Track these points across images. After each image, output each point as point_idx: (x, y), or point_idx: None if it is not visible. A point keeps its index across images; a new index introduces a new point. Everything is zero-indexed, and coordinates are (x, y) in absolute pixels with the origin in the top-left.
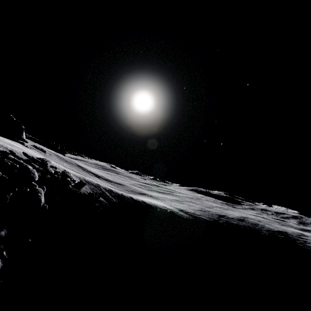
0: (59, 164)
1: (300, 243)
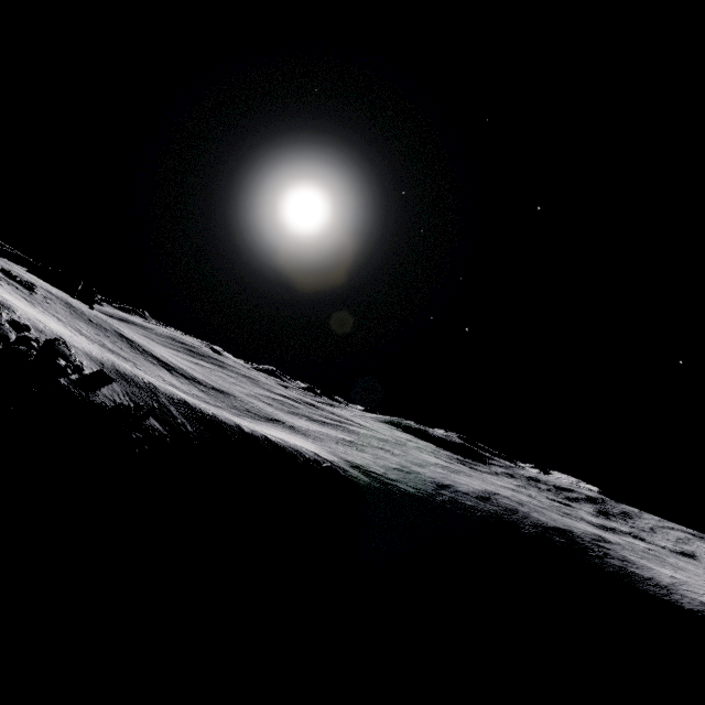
0: (65, 326)
1: (595, 556)
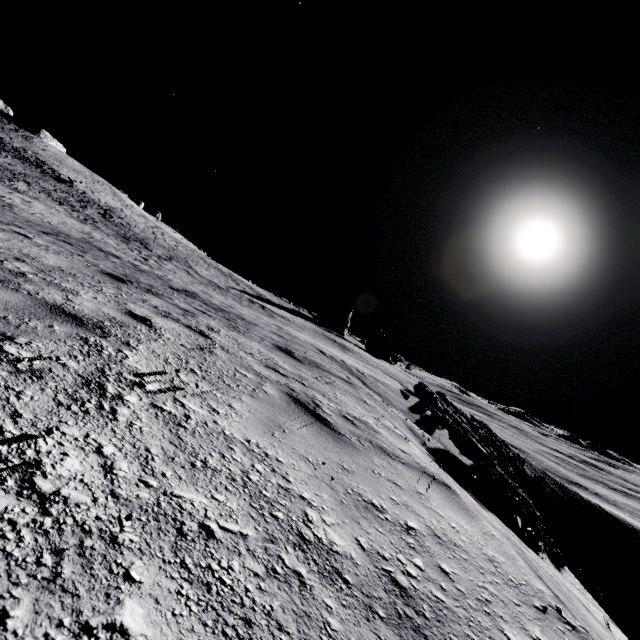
0: None
1: None
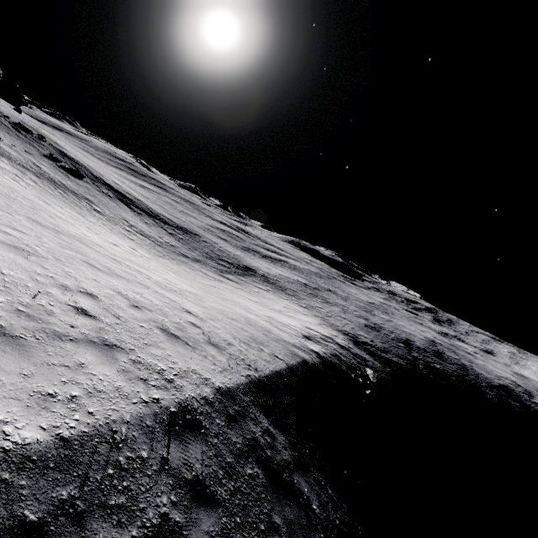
0: None
1: None
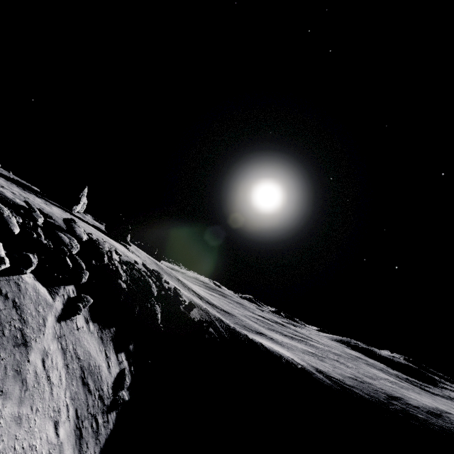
0: None
1: None
